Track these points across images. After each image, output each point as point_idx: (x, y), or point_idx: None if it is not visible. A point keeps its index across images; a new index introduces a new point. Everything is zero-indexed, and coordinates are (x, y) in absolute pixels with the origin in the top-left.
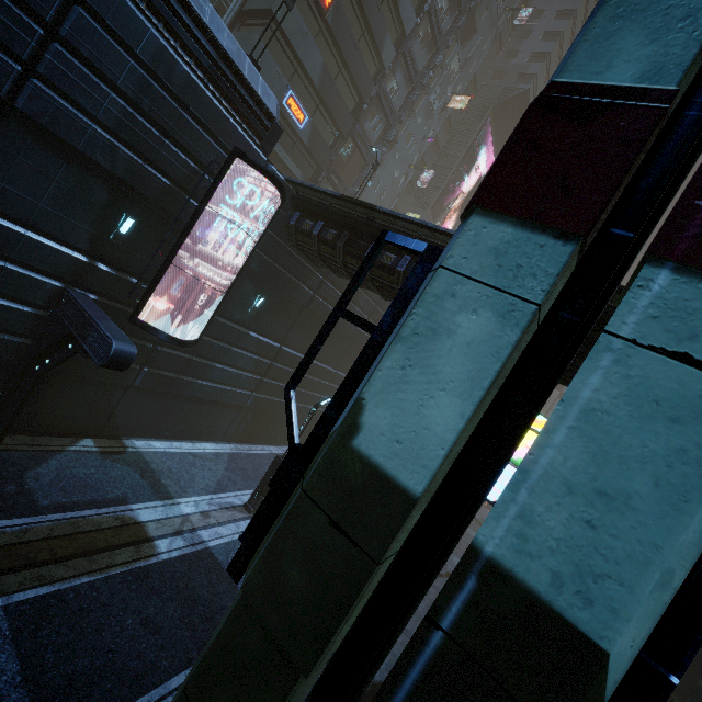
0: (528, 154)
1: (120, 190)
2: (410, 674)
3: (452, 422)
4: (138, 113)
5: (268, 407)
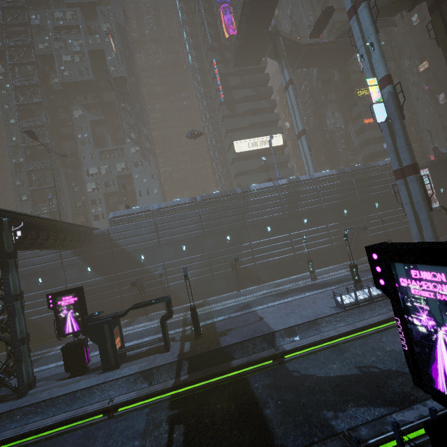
0: None
1: None
2: None
3: None
4: None
5: None
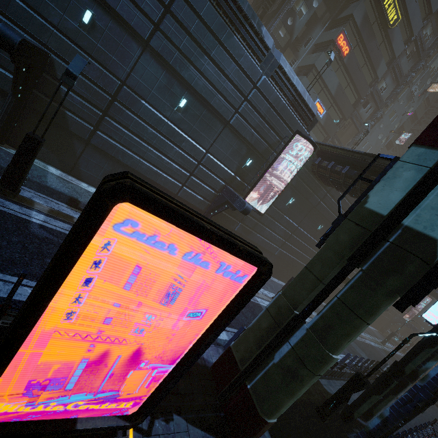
0: (432, 129)
1: (250, 149)
2: (379, 251)
3: (398, 198)
4: (263, 120)
5: (285, 258)
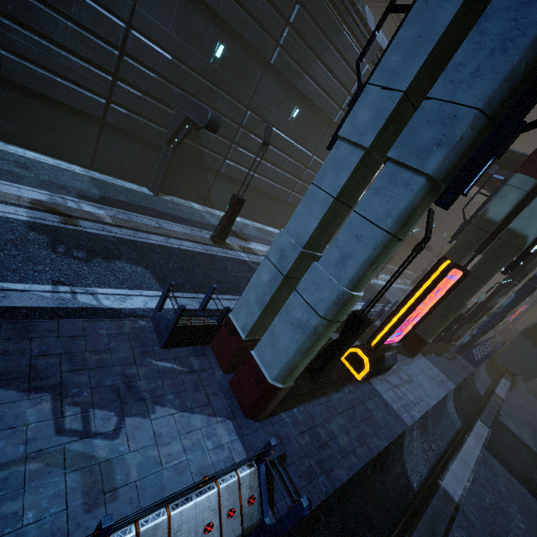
0: (531, 163)
1: None
2: (494, 245)
3: (506, 211)
4: None
5: None
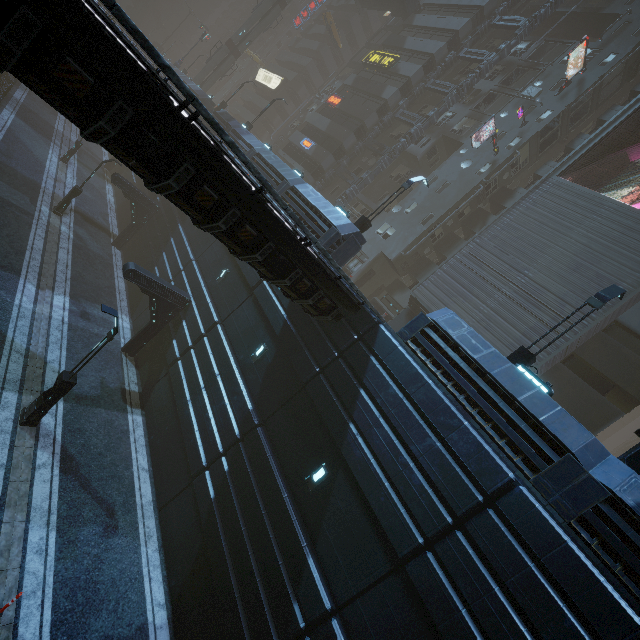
0: None
1: None
2: None
3: None
4: None
5: None
